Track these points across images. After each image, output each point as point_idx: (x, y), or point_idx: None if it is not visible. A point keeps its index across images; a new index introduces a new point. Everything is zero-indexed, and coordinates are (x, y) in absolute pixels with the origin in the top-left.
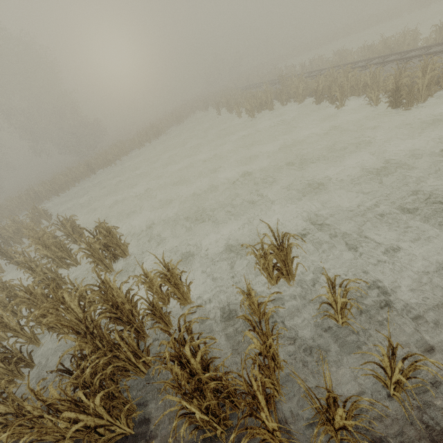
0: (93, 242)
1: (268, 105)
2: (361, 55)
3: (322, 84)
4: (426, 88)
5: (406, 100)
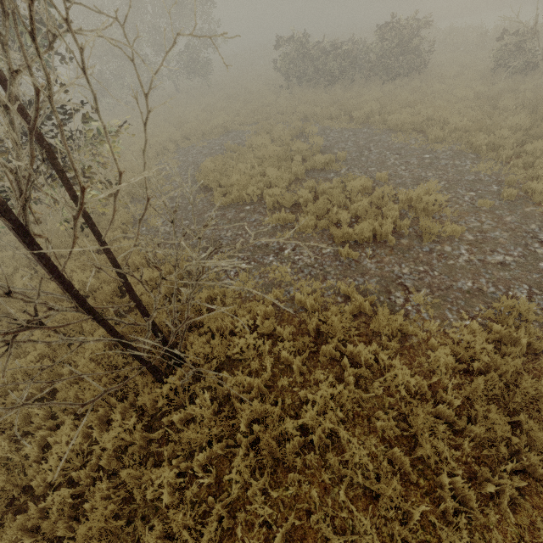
0: None
1: None
2: None
3: None
4: None
5: None
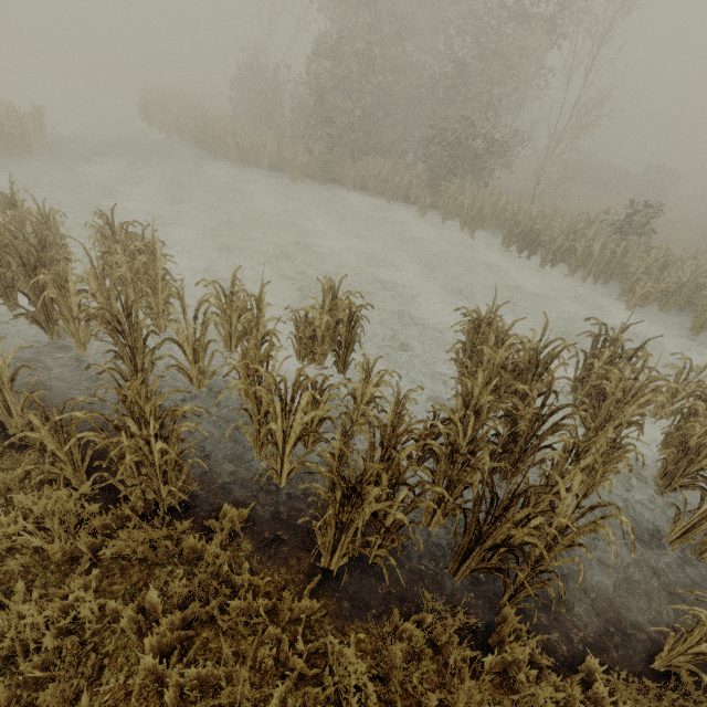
0: None
1: None
2: None
3: None
4: None
5: None
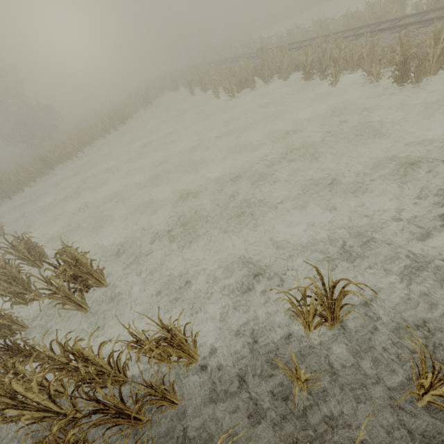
0: (55, 277)
1: (250, 83)
2: (344, 24)
3: (311, 56)
4: (437, 60)
5: (415, 73)
